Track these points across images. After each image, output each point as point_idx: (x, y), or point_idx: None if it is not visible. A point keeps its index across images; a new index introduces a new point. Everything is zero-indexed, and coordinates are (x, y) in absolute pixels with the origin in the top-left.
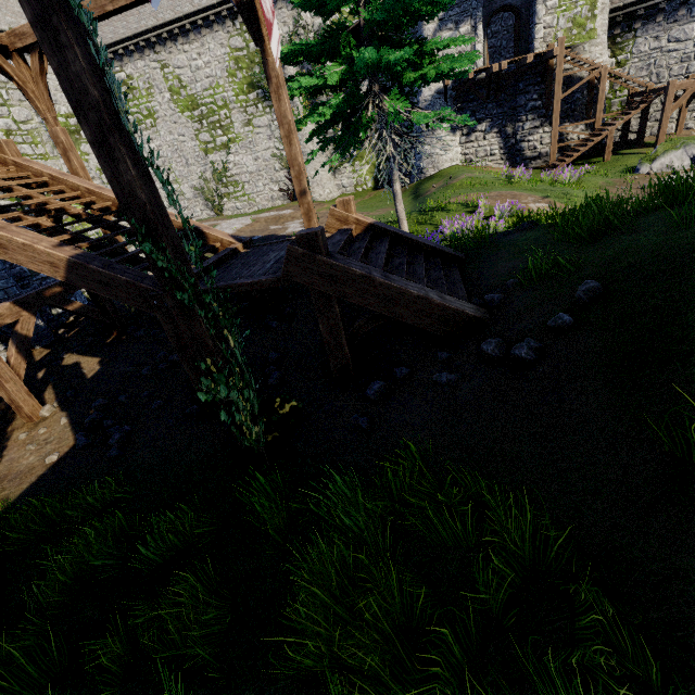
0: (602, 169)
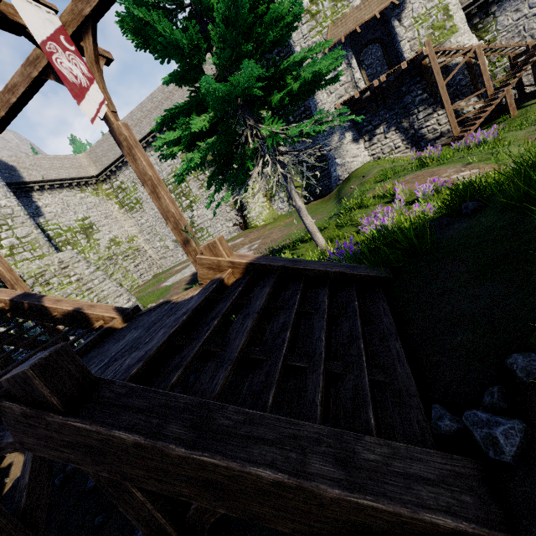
0: (513, 124)
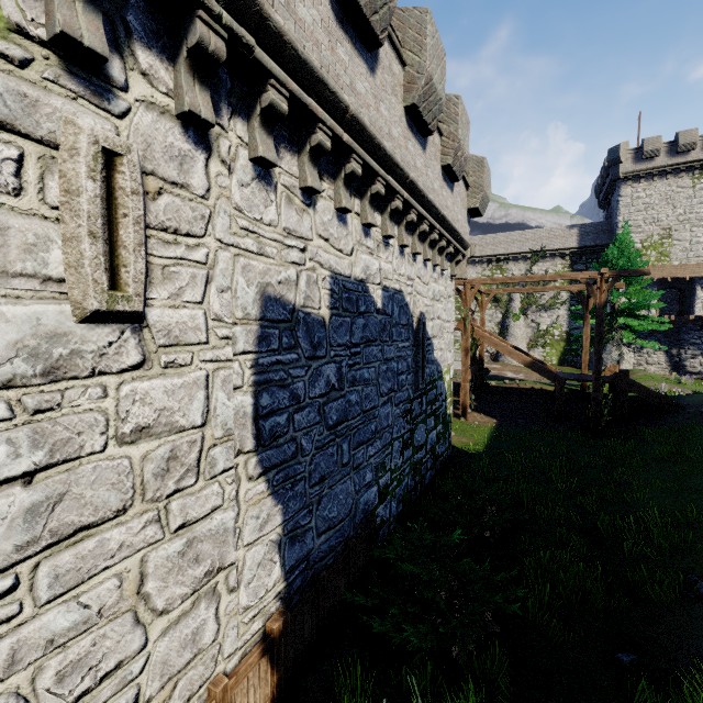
0: None
